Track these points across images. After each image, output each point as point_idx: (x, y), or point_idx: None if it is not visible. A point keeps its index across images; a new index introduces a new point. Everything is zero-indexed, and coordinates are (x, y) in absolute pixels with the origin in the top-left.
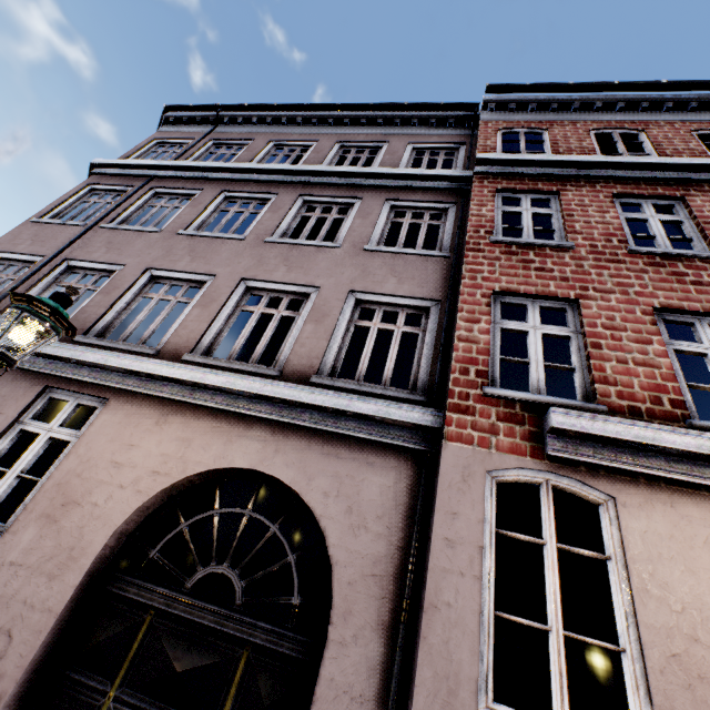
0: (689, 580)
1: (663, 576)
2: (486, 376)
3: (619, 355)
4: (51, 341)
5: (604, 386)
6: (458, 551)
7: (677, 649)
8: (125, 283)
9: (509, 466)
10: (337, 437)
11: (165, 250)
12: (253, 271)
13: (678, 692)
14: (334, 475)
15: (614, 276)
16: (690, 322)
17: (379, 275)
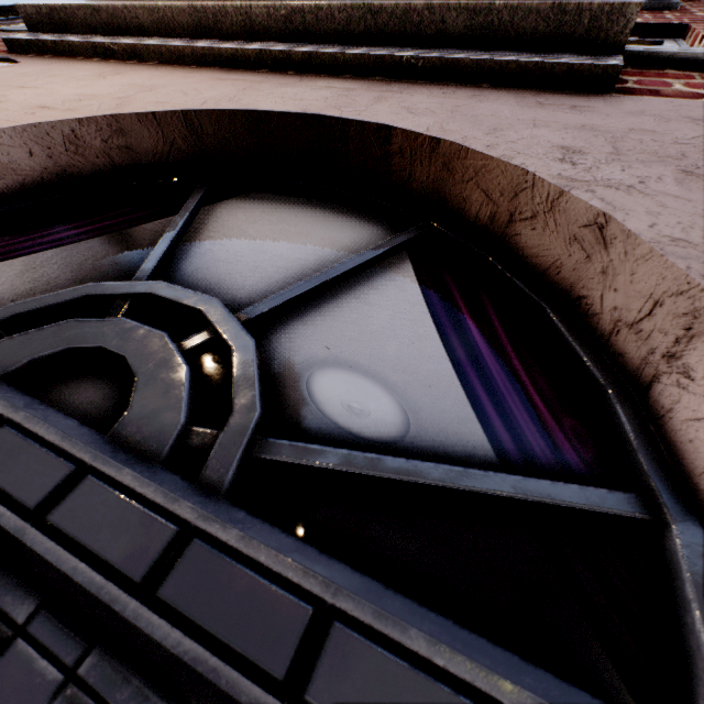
0: None
1: None
2: None
3: None
4: None
5: None
6: None
7: None
8: None
9: None
10: None
11: None
12: None
13: None
14: None
15: None
16: None
17: None
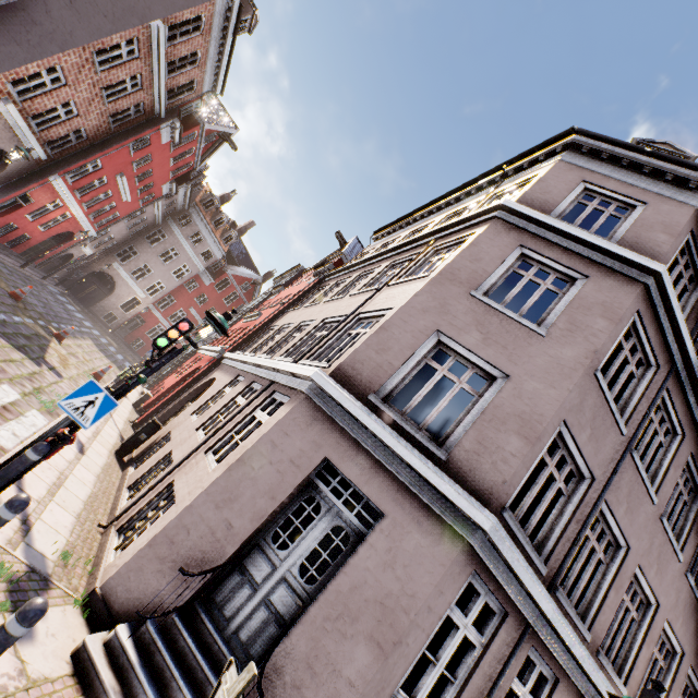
0: None
1: None
2: None
3: None
4: (605, 677)
5: None
6: None
7: None
8: (626, 581)
9: None
10: None
11: (650, 541)
12: (672, 613)
13: None
14: None
15: None
16: None
17: None
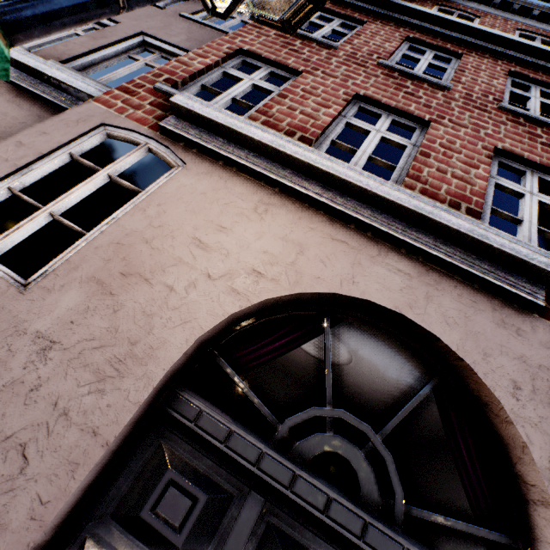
0: (185, 216)
1: (168, 208)
2: (172, 83)
3: (294, 105)
4: None
5: (259, 115)
6: (20, 150)
7: (126, 242)
8: None
9: (125, 126)
10: (31, 97)
11: None
12: None
13: (95, 260)
14: (3, 113)
15: (348, 71)
16: (381, 114)
17: (176, 32)
